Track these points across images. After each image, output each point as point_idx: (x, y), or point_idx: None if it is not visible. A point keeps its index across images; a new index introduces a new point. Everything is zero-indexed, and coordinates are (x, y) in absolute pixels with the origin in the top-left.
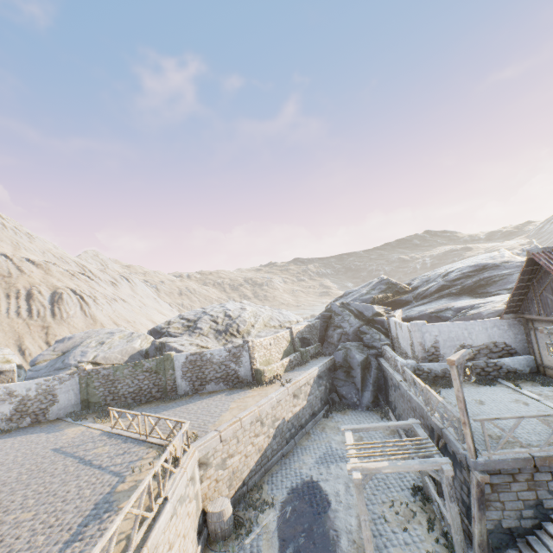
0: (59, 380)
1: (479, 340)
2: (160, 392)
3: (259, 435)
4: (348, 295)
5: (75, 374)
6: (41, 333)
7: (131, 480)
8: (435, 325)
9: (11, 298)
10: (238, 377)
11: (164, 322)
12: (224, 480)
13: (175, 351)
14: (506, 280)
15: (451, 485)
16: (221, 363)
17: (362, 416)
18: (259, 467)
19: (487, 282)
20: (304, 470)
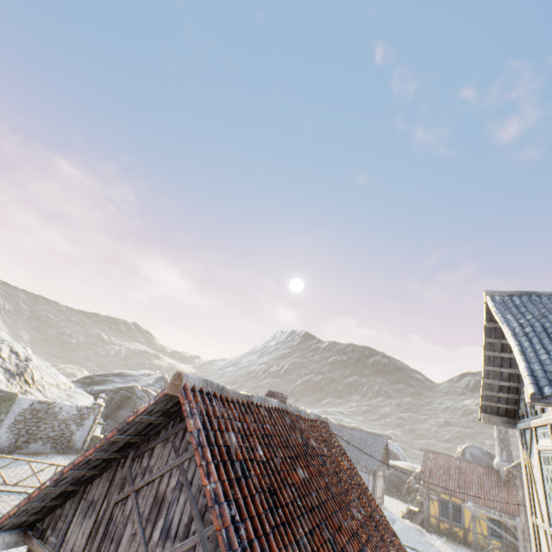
0: None
1: None
2: None
3: None
4: (128, 377)
5: None
6: None
7: None
8: None
9: None
10: (71, 440)
11: None
12: None
13: None
14: None
15: None
16: (65, 421)
17: None
18: None
19: None
20: None
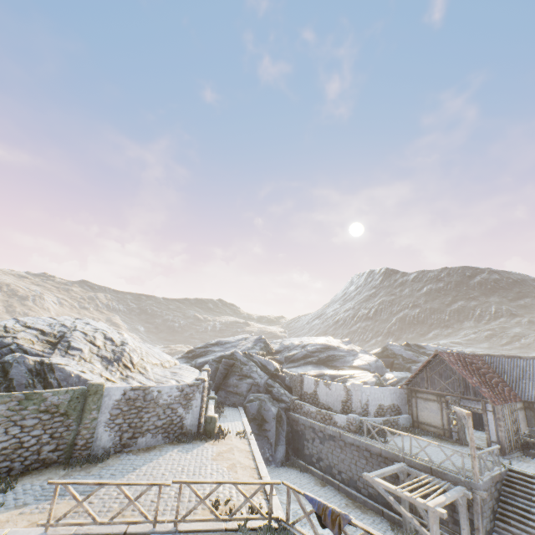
0: None
1: (388, 401)
2: (58, 452)
3: None
4: (226, 344)
5: None
6: None
7: None
8: (369, 387)
9: None
10: (183, 426)
11: None
12: None
13: (79, 380)
14: (344, 359)
15: (466, 506)
16: (168, 405)
17: (282, 471)
18: None
19: (333, 358)
20: None
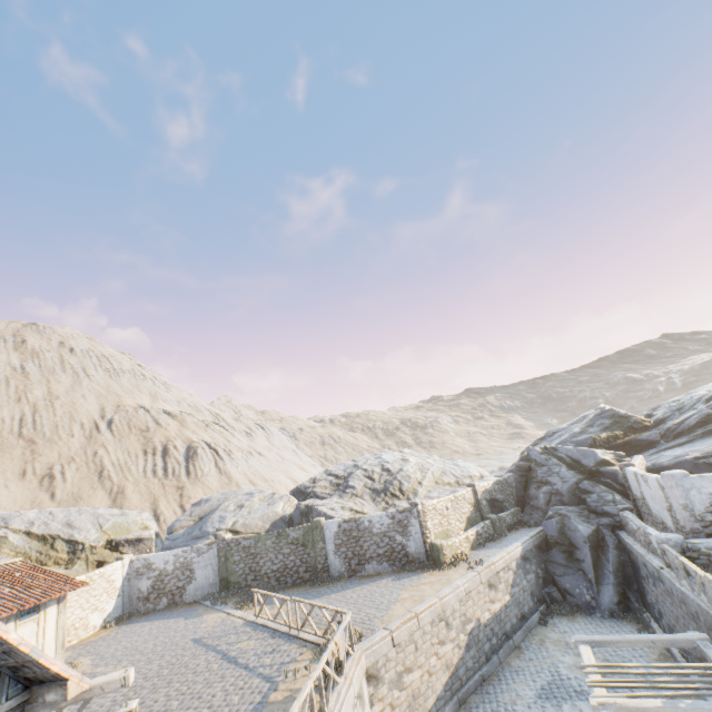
0: (197, 552)
1: None
2: (308, 572)
3: (445, 641)
4: (552, 435)
5: (214, 544)
6: (175, 494)
7: (285, 689)
8: (706, 476)
9: (148, 455)
10: (407, 554)
11: (308, 480)
12: (401, 707)
13: (325, 517)
14: None
15: None
16: (383, 534)
17: (604, 625)
18: (449, 693)
19: None
20: (519, 707)
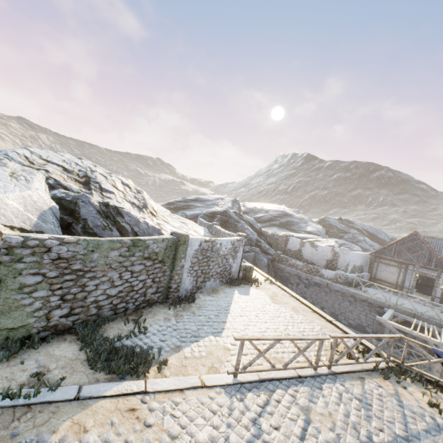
0: None
1: (359, 263)
2: (157, 294)
3: None
4: (206, 202)
5: None
6: None
7: None
8: (352, 252)
9: None
10: (230, 273)
11: (16, 154)
12: None
13: (148, 227)
14: (299, 225)
15: None
16: (224, 256)
17: None
18: None
19: (290, 223)
20: None
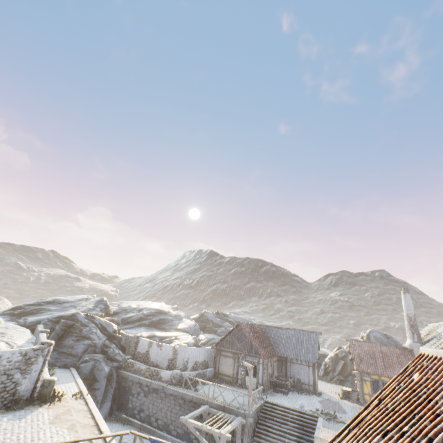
0: None
1: (202, 358)
2: None
3: None
4: (64, 303)
5: None
6: None
7: None
8: (191, 348)
9: None
10: (16, 392)
11: None
12: None
13: None
14: (172, 323)
15: (241, 430)
16: (5, 371)
17: None
18: None
19: (163, 321)
20: None
